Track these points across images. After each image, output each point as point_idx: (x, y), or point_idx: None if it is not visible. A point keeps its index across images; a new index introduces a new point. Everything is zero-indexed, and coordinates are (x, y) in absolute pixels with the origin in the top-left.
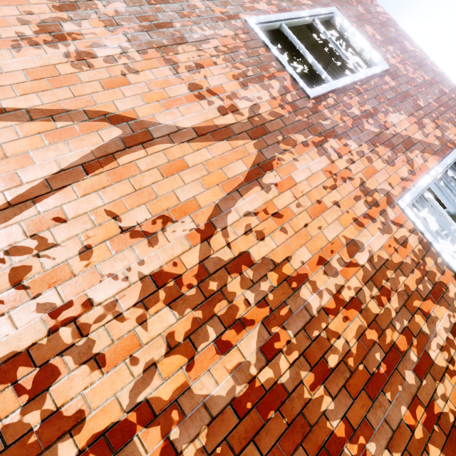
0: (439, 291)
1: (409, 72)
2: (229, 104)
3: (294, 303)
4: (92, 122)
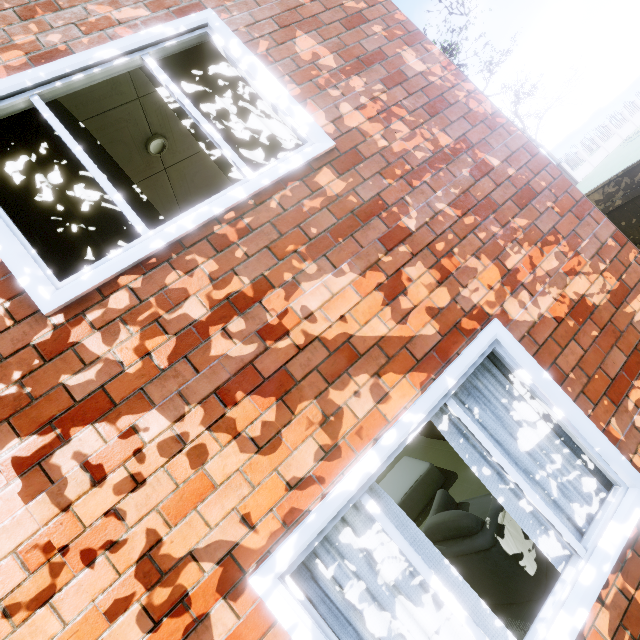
0: None
1: (396, 138)
2: None
3: None
4: None
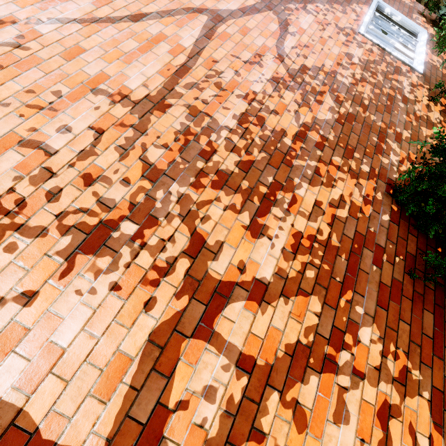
0: (398, 70)
1: None
2: None
3: (337, 83)
4: (190, 14)
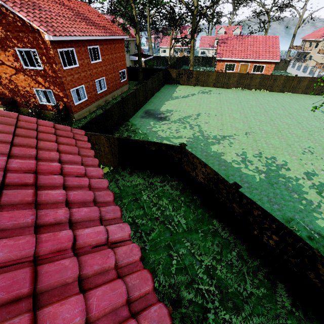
0: (35, 98)
1: (49, 72)
2: (12, 64)
3: (18, 87)
4: None
